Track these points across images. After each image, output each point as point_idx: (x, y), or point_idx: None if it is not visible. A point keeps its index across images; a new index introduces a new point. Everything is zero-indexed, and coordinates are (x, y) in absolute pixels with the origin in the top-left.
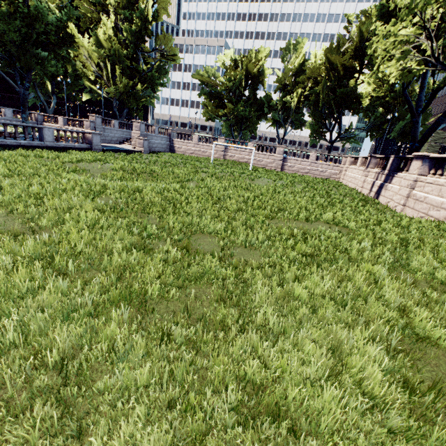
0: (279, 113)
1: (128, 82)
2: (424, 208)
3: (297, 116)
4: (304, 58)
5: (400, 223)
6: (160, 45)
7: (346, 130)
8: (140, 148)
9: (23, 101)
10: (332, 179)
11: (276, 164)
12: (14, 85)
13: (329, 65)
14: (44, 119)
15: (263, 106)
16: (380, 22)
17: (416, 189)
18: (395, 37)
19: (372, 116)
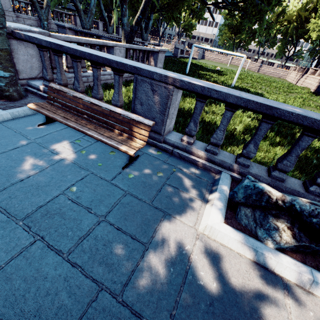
0: (263, 38)
1: (191, 20)
2: (305, 84)
3: (273, 40)
4: (286, 5)
5: (295, 86)
6: None
7: (298, 51)
8: (196, 57)
9: (162, 34)
10: (282, 78)
11: (255, 68)
12: (159, 27)
13: (297, 16)
14: (150, 39)
15: (255, 33)
16: (313, 20)
17: (306, 79)
18: (317, 25)
19: (315, 43)
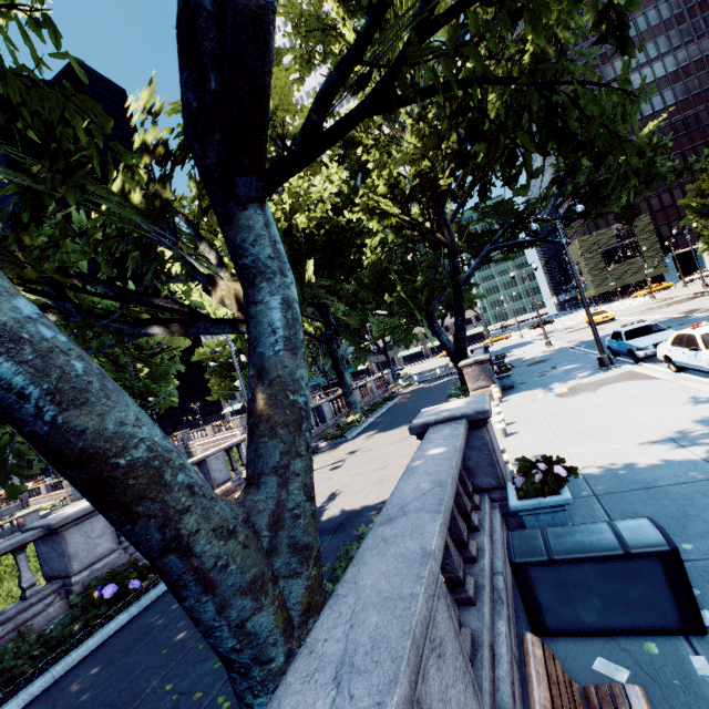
0: (310, 347)
1: None
2: None
3: None
4: None
5: None
6: (155, 343)
7: None
8: None
9: None
10: None
11: None
12: None
13: None
14: (29, 494)
15: None
16: None
17: None
18: None
19: None
